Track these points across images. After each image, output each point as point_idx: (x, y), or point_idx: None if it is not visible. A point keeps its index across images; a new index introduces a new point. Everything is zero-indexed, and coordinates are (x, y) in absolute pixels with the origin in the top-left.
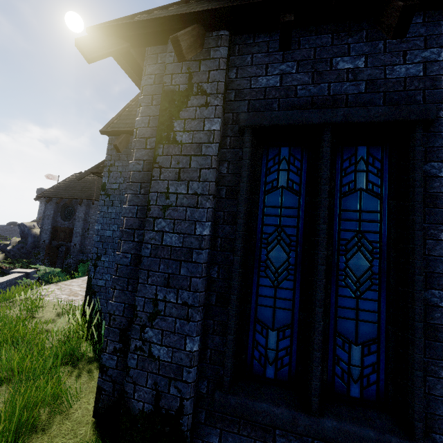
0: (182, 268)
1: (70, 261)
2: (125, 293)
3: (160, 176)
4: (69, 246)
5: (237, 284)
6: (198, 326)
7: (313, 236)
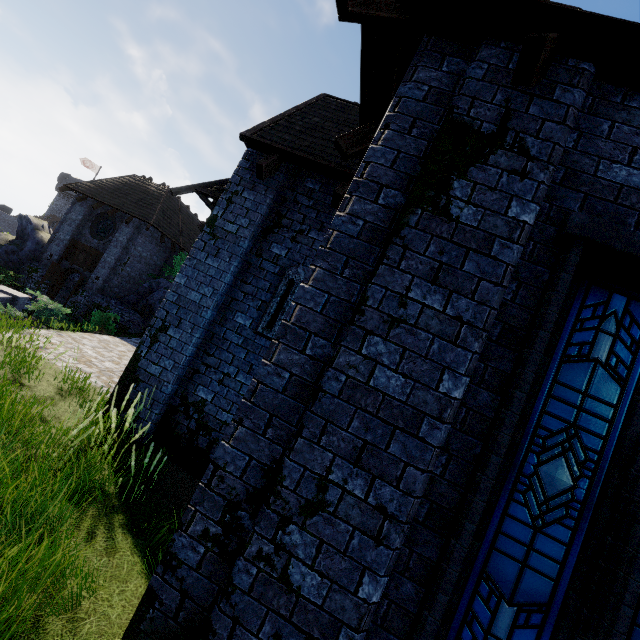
0: (394, 442)
1: (81, 301)
2: (258, 439)
3: (399, 263)
4: (87, 276)
5: (482, 505)
6: (392, 558)
7: (638, 468)
